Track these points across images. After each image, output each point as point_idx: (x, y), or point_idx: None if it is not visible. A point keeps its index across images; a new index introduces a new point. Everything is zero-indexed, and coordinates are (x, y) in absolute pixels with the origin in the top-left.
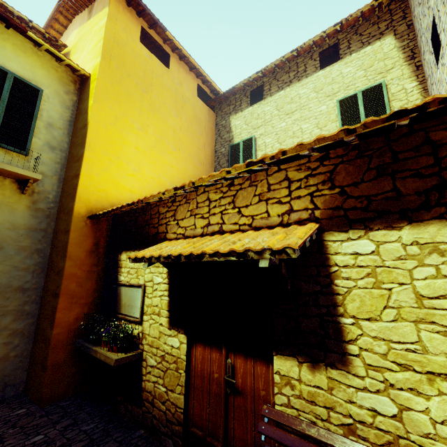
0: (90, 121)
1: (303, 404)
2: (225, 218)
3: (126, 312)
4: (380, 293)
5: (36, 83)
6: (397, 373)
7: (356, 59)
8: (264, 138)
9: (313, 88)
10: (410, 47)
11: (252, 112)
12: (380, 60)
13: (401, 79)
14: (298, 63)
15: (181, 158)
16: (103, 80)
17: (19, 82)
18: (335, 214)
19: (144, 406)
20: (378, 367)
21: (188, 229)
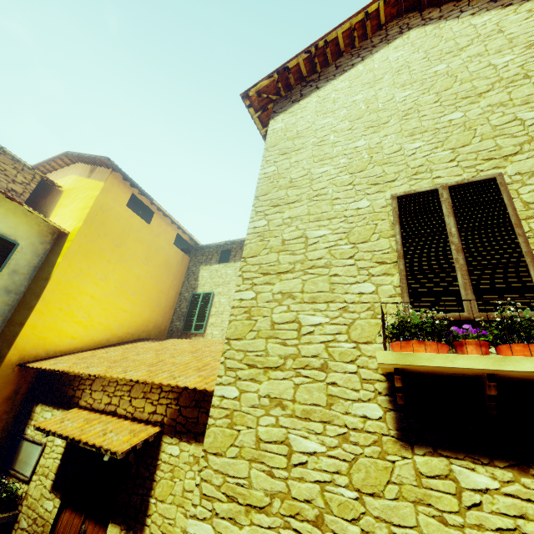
0: (53, 277)
1: None
2: (121, 402)
3: (19, 468)
4: (171, 484)
5: (16, 237)
6: None
7: None
8: (220, 297)
9: None
10: None
11: (218, 269)
12: None
13: None
14: None
15: (139, 302)
16: (78, 241)
17: (0, 238)
18: (172, 424)
19: None
20: None
21: (96, 402)
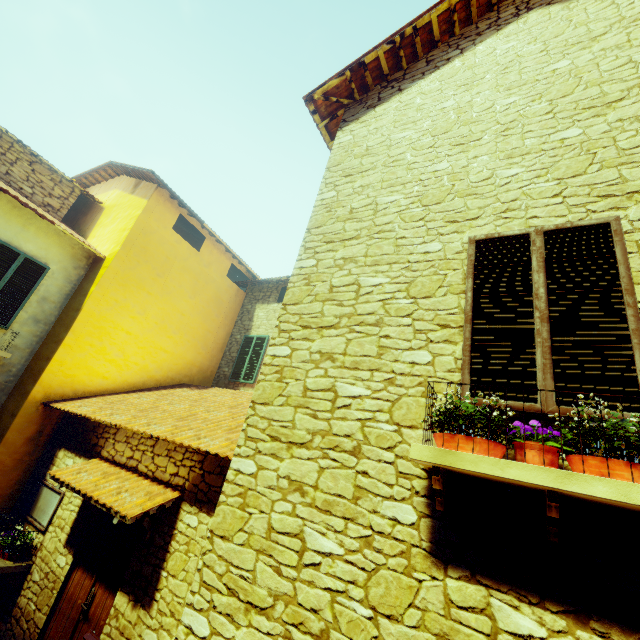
0: (84, 308)
1: (117, 634)
2: (143, 458)
3: (37, 516)
4: (185, 558)
5: (47, 260)
6: (168, 618)
7: None
8: None
9: None
10: None
11: (276, 309)
12: None
13: None
14: None
15: (182, 342)
16: (114, 268)
17: (29, 261)
18: (193, 490)
19: (10, 622)
20: (163, 612)
21: (119, 454)
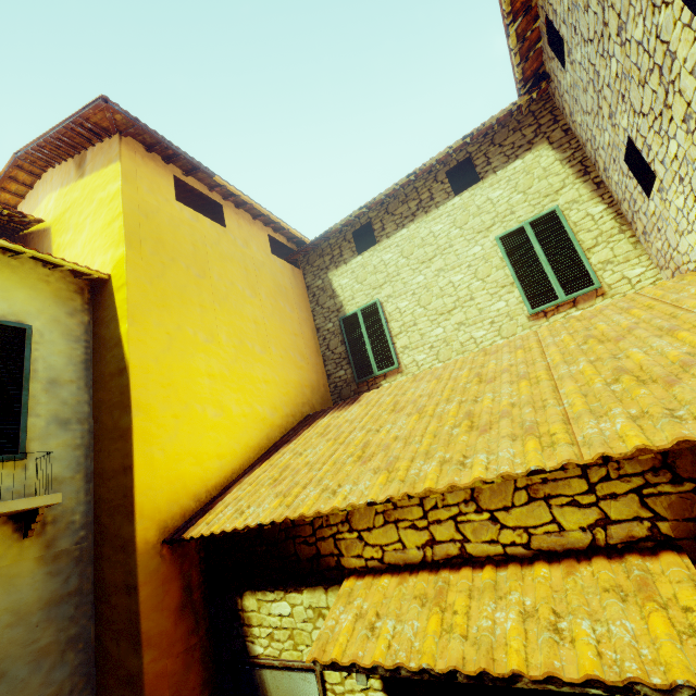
0: (131, 362)
1: None
2: (466, 531)
3: None
4: None
5: (16, 316)
6: None
7: (505, 178)
8: (395, 302)
9: (453, 222)
10: (577, 158)
11: (364, 263)
12: (541, 178)
13: (579, 202)
14: (418, 188)
15: (276, 362)
16: (136, 283)
17: None
18: None
19: None
20: None
21: (389, 550)
